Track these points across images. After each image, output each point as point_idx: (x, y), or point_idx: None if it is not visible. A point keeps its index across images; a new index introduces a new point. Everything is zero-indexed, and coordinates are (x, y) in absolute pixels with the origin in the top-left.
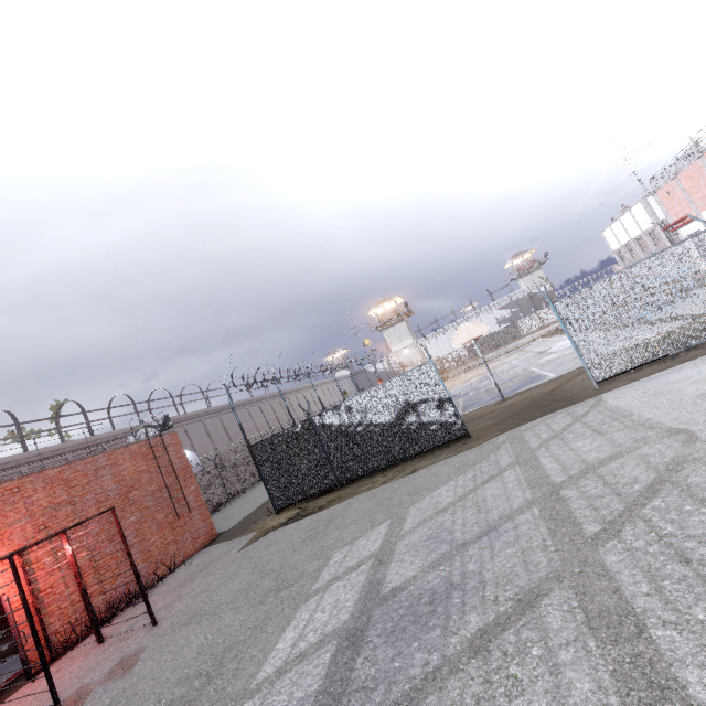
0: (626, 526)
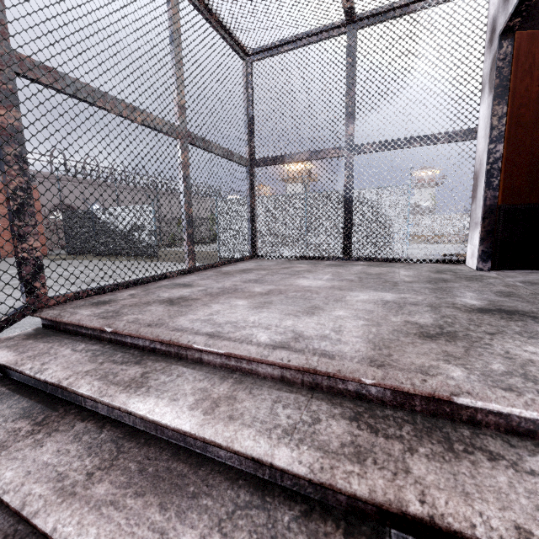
0: (6, 289)
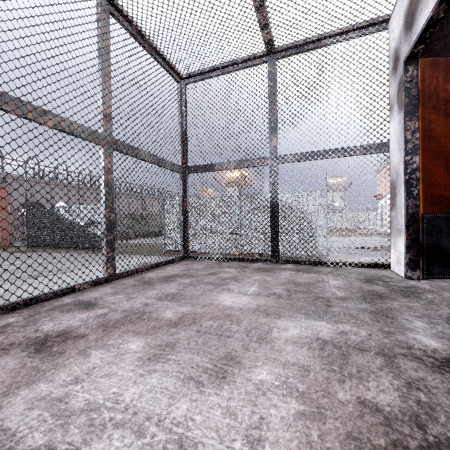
0: None
